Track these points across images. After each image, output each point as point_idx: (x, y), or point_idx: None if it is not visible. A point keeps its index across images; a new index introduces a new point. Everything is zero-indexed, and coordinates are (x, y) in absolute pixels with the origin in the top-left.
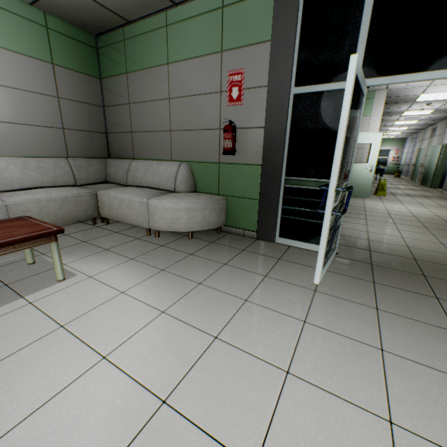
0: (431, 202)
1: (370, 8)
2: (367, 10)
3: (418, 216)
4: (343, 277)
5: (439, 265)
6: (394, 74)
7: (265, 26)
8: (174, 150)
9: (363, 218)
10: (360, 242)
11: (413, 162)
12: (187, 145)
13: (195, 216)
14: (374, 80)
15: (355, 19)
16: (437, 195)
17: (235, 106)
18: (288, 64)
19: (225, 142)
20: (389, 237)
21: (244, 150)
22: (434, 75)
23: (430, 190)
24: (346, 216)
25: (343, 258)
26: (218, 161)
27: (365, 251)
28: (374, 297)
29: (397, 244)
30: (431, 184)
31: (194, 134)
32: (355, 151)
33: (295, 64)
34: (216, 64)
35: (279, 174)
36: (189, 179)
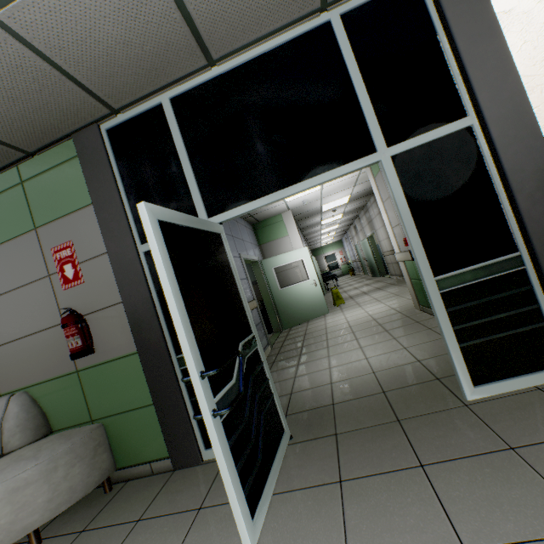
0: (385, 293)
1: (184, 153)
2: (182, 156)
3: (377, 318)
4: (297, 497)
5: (410, 388)
6: (239, 205)
7: (81, 191)
8: (2, 377)
9: (325, 346)
10: (322, 393)
11: (357, 258)
12: (20, 362)
13: (31, 496)
14: (222, 216)
15: (176, 165)
16: (388, 282)
17: (75, 287)
18: (123, 222)
19: (68, 342)
20: (353, 365)
21: (108, 340)
22: (274, 197)
23: (382, 279)
24: (307, 352)
25: (299, 442)
26: (75, 369)
27: (328, 409)
28: (343, 526)
29: (362, 373)
30: (379, 273)
31: (27, 342)
32: (243, 294)
33: (132, 220)
34: (33, 244)
35: (166, 357)
36: (31, 418)
